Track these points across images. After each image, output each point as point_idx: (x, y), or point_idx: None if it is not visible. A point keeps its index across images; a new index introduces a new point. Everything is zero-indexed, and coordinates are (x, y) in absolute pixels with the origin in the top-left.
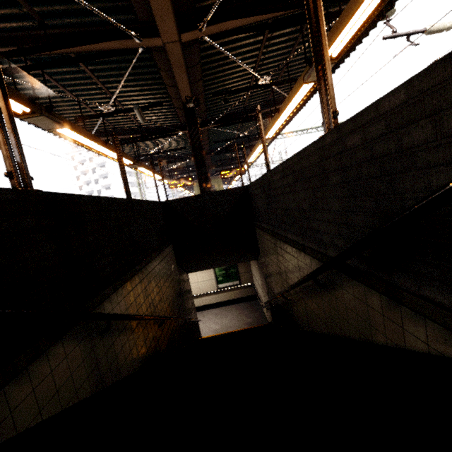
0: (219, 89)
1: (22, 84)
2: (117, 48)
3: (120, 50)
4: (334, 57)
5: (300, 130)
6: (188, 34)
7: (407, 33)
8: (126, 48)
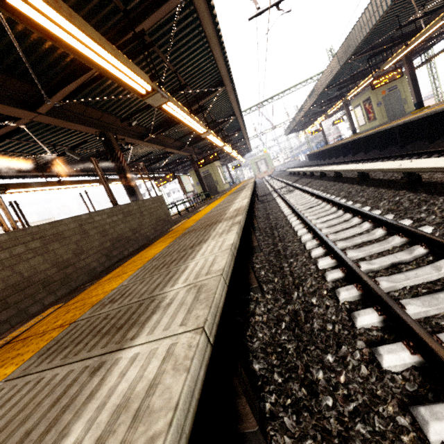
0: (132, 109)
1: None
2: (7, 131)
3: (10, 132)
4: (150, 90)
5: (297, 83)
6: (42, 107)
7: (272, 4)
8: (13, 129)
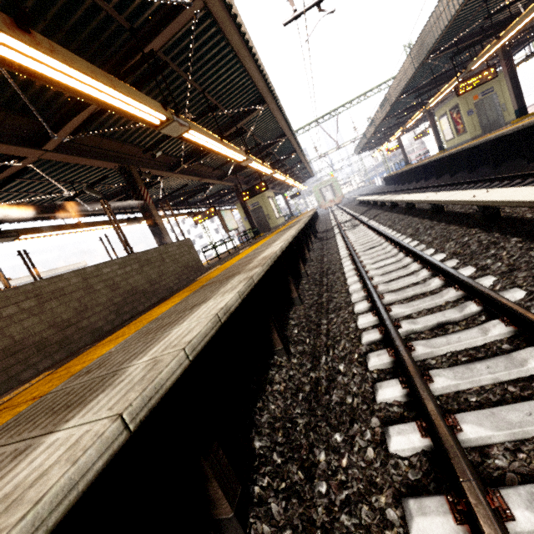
0: (157, 138)
1: (1, 200)
2: (14, 171)
3: (18, 172)
4: (164, 120)
5: (368, 90)
6: (49, 144)
7: (311, 4)
8: (20, 169)
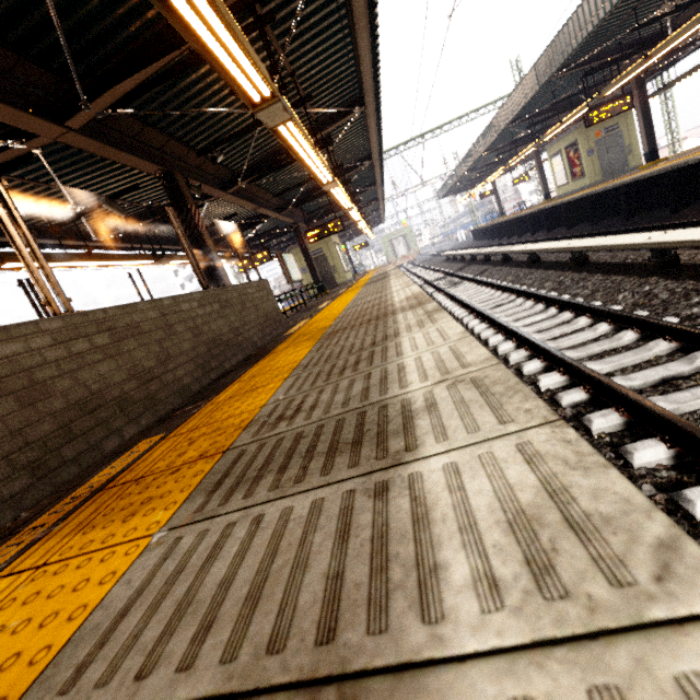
0: (215, 136)
1: None
2: (9, 159)
3: (14, 160)
4: (268, 97)
5: (463, 114)
6: (75, 118)
7: None
8: (19, 155)
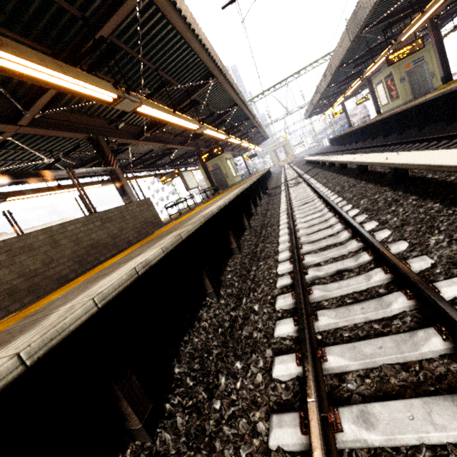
0: (121, 110)
1: None
2: None
3: None
4: (116, 98)
5: (313, 61)
6: (23, 120)
7: None
8: (1, 141)
